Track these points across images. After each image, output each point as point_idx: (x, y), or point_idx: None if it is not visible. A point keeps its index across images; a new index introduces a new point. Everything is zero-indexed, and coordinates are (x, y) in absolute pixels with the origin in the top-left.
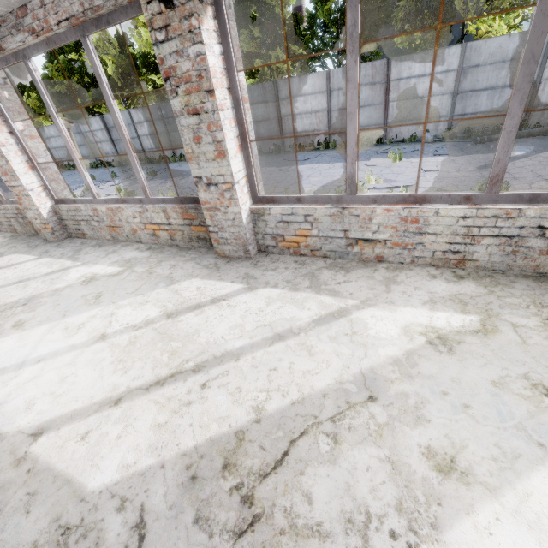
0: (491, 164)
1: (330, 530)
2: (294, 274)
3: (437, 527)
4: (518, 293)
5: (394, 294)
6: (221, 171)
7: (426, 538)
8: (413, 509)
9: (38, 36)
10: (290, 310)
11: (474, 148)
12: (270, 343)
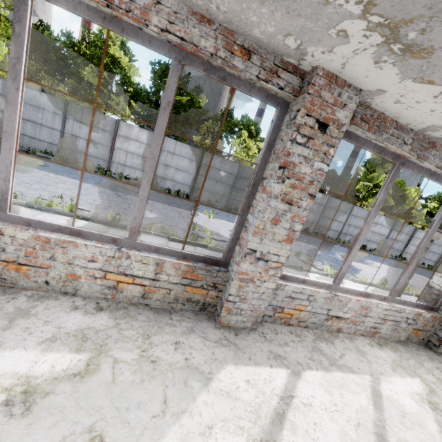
0: None
1: None
2: (306, 349)
3: None
4: (407, 355)
5: (375, 364)
6: (279, 252)
7: None
8: None
9: (111, 8)
10: (350, 397)
11: None
12: None
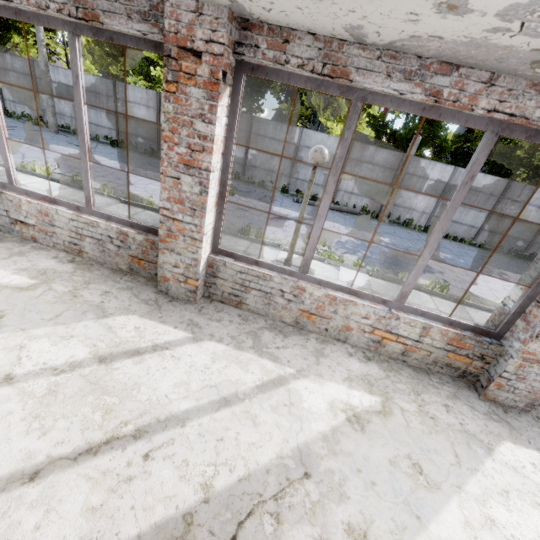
0: (284, 218)
1: None
2: None
3: None
4: (89, 275)
5: (6, 261)
6: None
7: None
8: None
9: None
10: None
11: (290, 204)
12: None
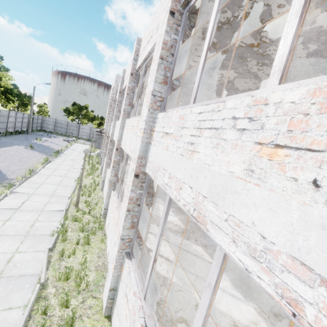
0: None
1: (178, 227)
2: None
3: (170, 221)
4: None
5: None
6: None
7: (171, 222)
8: (170, 222)
9: None
10: (152, 238)
11: None
12: (163, 238)
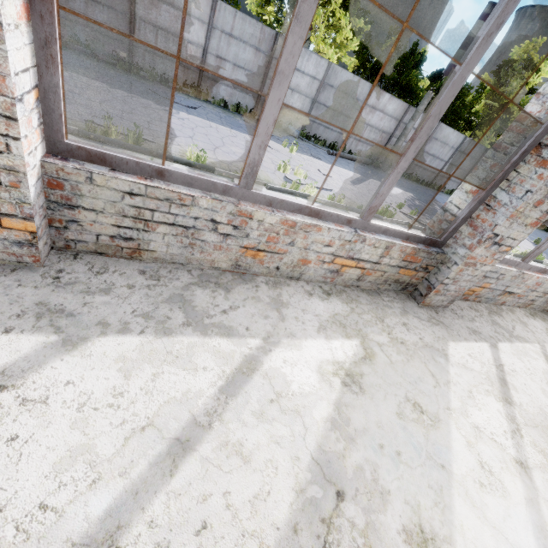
0: (355, 182)
1: None
2: (489, 323)
3: None
4: None
5: (537, 334)
6: (518, 236)
7: None
8: None
9: None
10: (535, 363)
11: (331, 159)
12: None
